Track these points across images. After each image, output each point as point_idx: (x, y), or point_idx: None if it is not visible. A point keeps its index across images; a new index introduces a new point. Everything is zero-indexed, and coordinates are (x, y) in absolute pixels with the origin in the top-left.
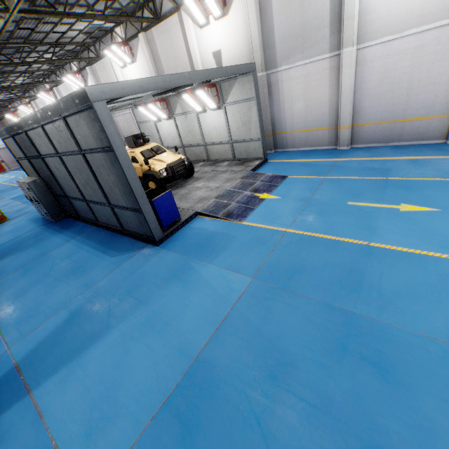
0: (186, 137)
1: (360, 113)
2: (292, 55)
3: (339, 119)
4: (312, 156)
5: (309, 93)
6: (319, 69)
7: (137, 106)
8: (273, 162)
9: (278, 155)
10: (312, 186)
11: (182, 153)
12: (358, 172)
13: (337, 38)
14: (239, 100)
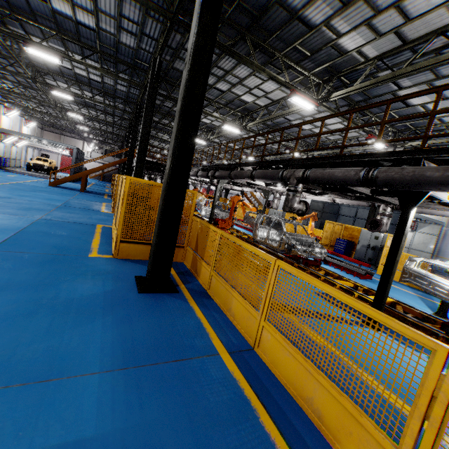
0: None
1: None
2: None
3: None
4: None
5: None
6: None
7: None
8: None
9: None
10: None
11: None
12: None
13: None
14: (426, 233)
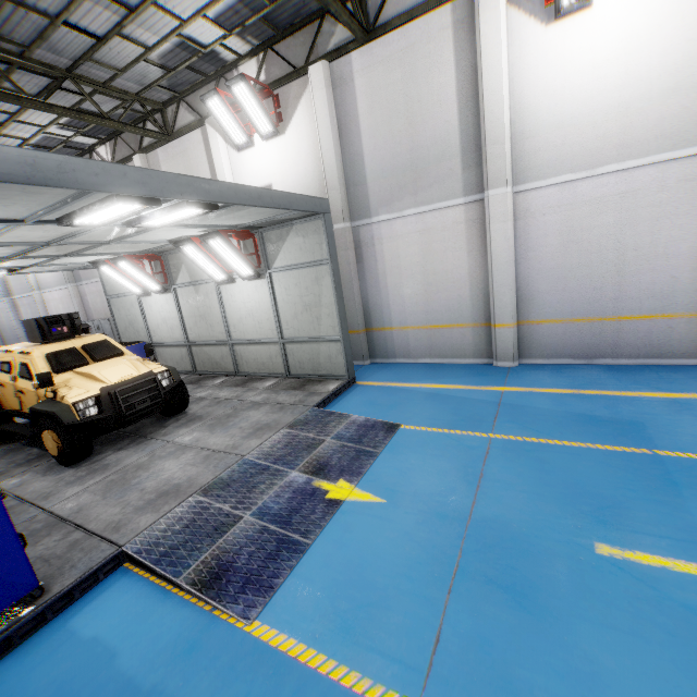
0: (195, 326)
1: (530, 301)
2: (398, 197)
3: (493, 310)
4: (447, 378)
5: (432, 262)
6: (447, 222)
7: (97, 263)
8: (368, 386)
9: (378, 370)
10: (466, 465)
11: (187, 358)
12: (568, 428)
13: (476, 173)
14: (298, 264)
